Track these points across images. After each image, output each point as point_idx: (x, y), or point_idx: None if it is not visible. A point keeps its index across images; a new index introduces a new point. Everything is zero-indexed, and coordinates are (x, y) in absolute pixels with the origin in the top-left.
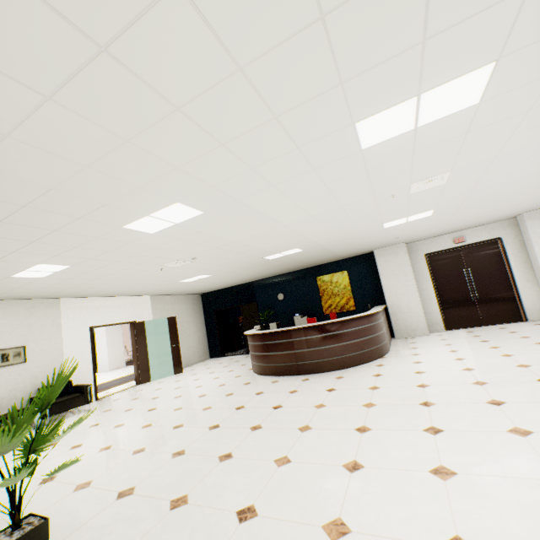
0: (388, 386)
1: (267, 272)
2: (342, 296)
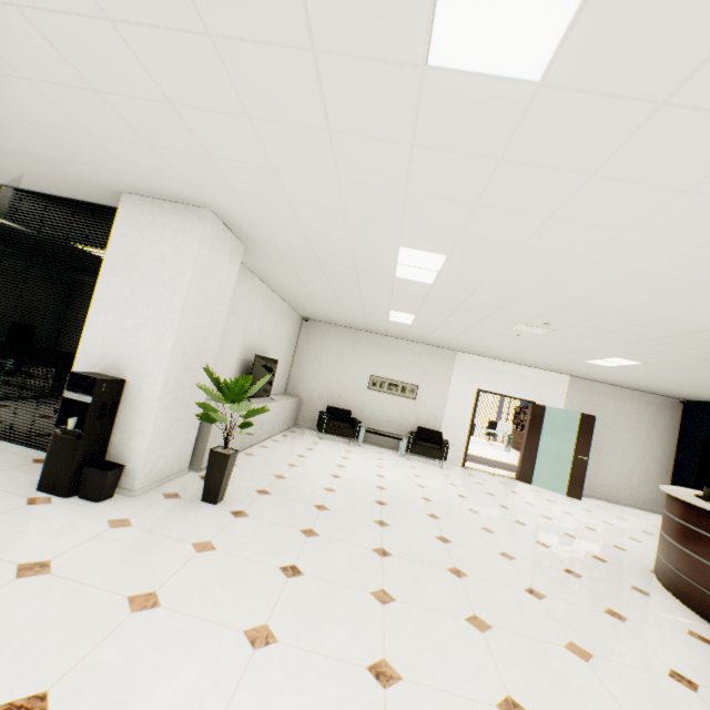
0: None
1: None
2: None
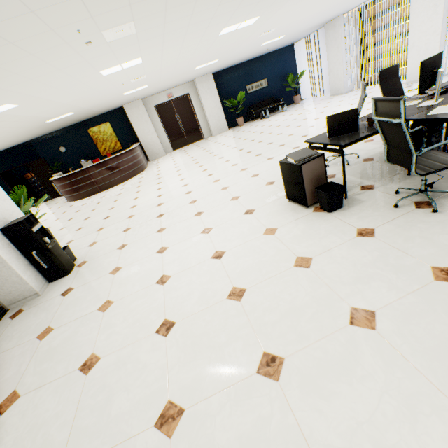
0: (146, 179)
1: (44, 132)
2: (112, 141)
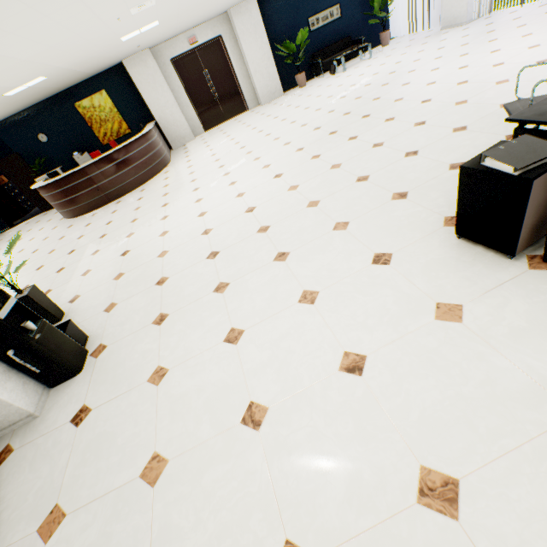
0: (174, 182)
1: (9, 111)
2: (114, 121)
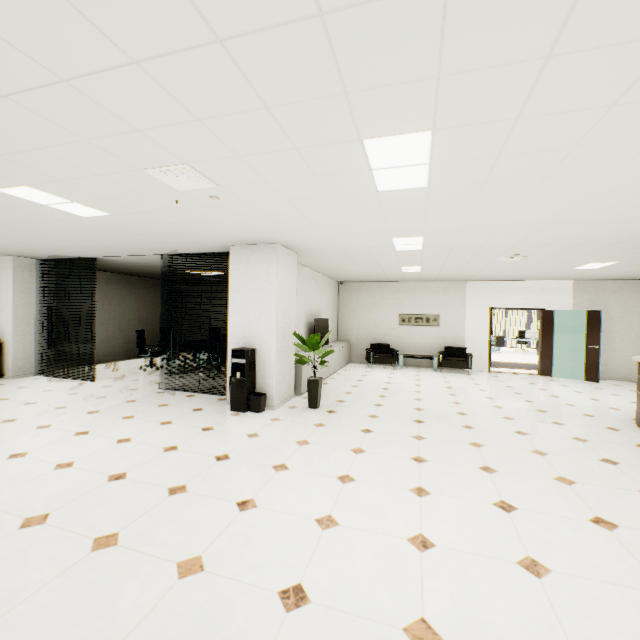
0: None
1: None
2: None
